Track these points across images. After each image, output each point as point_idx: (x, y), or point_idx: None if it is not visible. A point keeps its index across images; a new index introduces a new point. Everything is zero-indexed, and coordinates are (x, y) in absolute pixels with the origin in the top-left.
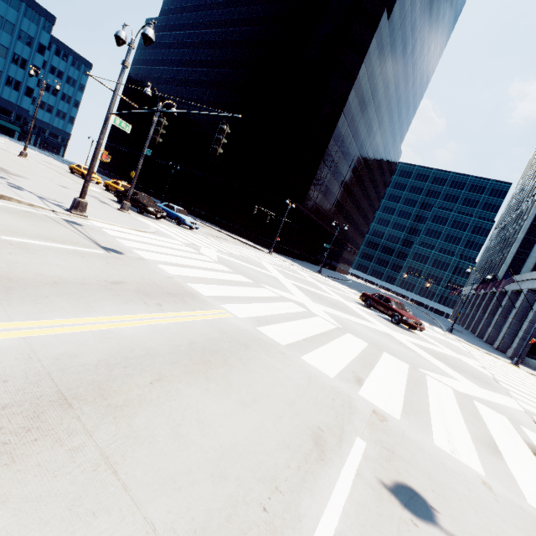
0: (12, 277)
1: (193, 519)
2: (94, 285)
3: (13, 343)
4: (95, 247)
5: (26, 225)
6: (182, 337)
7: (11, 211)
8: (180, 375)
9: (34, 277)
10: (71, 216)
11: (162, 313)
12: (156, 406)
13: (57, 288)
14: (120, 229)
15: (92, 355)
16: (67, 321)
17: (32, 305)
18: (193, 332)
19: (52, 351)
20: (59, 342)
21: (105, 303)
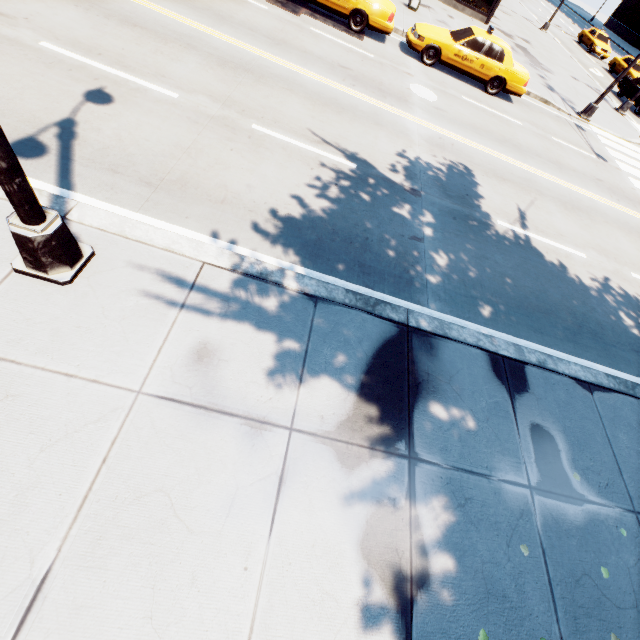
0: (560, 163)
1: (605, 247)
2: (588, 177)
3: (565, 188)
4: (590, 152)
5: (558, 129)
6: (623, 218)
7: (550, 116)
8: (615, 227)
9: (566, 165)
10: (578, 120)
11: (617, 204)
12: (603, 227)
13: (574, 173)
14: (609, 137)
15: (586, 203)
16: (578, 188)
17: (567, 177)
18: (630, 220)
19: (575, 196)
20: (576, 194)
21: (592, 188)
